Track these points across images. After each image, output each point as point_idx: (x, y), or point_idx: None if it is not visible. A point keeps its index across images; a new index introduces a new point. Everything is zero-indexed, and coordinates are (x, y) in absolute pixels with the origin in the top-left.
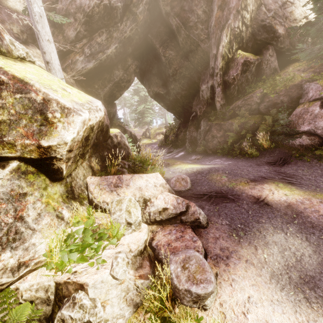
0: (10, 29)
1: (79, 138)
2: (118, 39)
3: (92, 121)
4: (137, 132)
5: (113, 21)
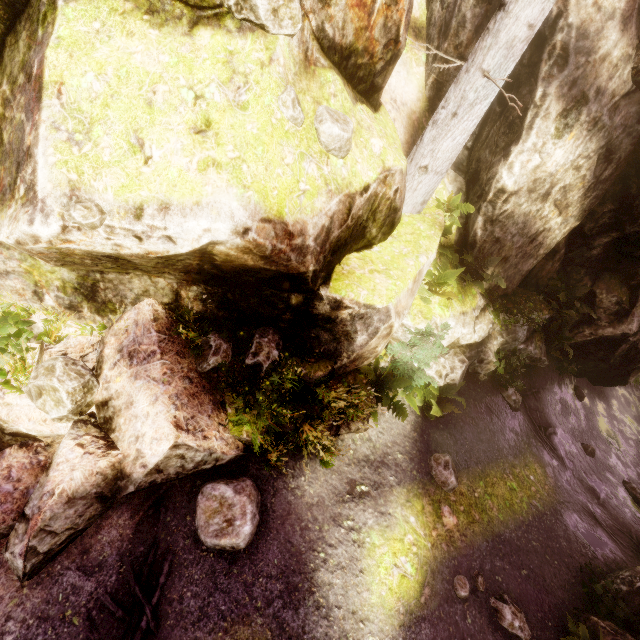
0: None
1: (41, 250)
2: None
3: (89, 246)
4: None
5: None
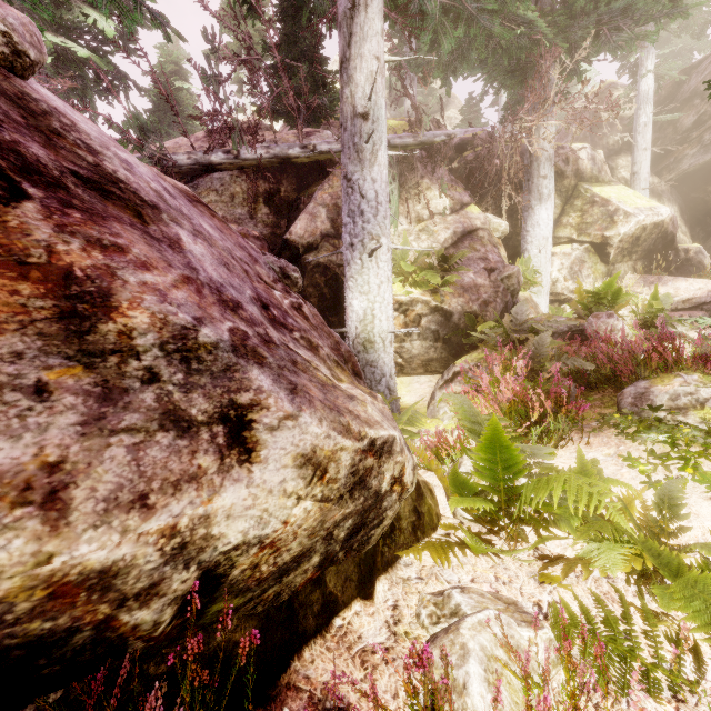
0: (606, 143)
1: (630, 234)
2: None
3: (647, 223)
4: None
5: None
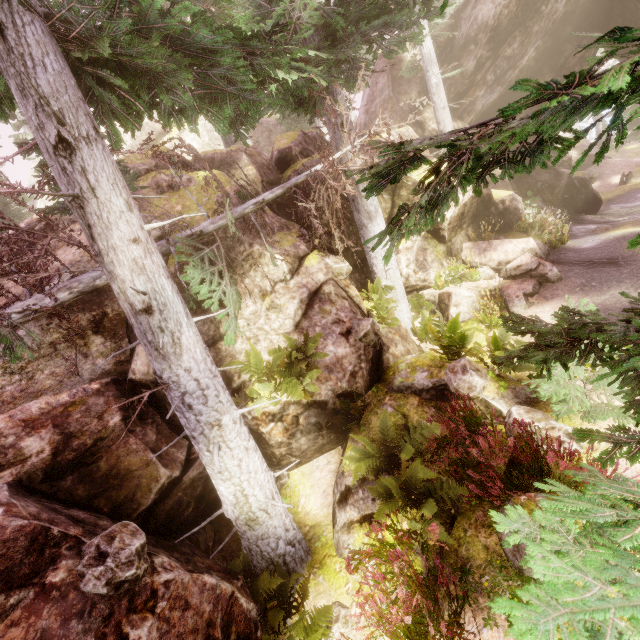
0: (410, 100)
1: (455, 215)
2: (541, 32)
3: (466, 200)
4: (635, 154)
5: (532, 10)
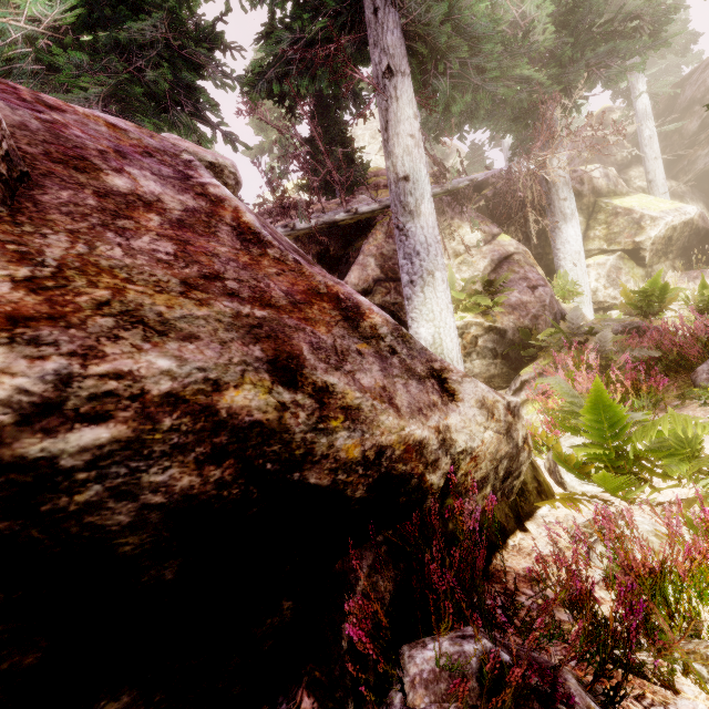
0: (614, 160)
1: (661, 235)
2: None
3: (675, 223)
4: None
5: None
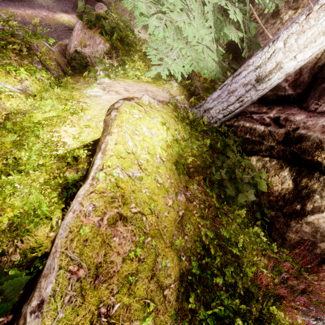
0: None
1: None
2: None
3: None
4: None
5: None
